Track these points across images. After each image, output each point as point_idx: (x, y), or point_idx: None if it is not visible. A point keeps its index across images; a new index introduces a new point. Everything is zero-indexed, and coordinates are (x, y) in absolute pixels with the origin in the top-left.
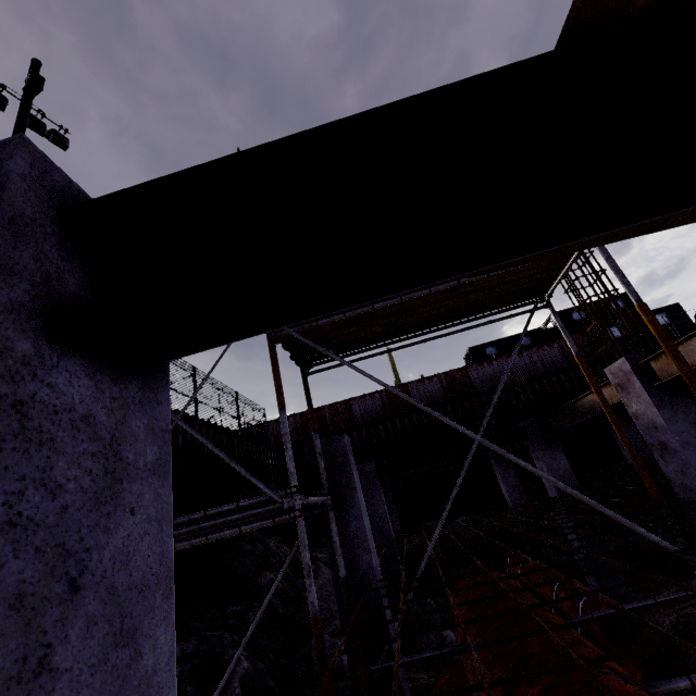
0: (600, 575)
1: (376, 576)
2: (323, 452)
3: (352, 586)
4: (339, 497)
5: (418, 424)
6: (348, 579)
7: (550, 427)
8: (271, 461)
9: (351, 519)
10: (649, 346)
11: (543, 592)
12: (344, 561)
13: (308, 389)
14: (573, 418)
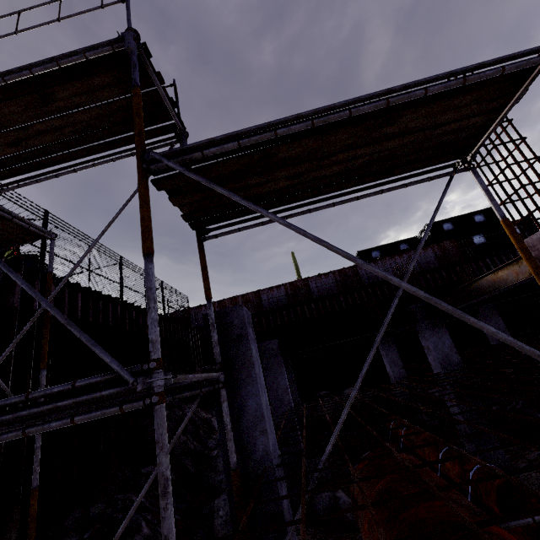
0: (479, 443)
1: (273, 462)
2: (219, 324)
3: (245, 473)
4: (235, 373)
5: (315, 311)
6: (241, 464)
7: (439, 310)
8: (191, 340)
9: (247, 397)
10: (507, 250)
11: (426, 457)
12: (237, 444)
13: (203, 255)
14: (467, 299)
